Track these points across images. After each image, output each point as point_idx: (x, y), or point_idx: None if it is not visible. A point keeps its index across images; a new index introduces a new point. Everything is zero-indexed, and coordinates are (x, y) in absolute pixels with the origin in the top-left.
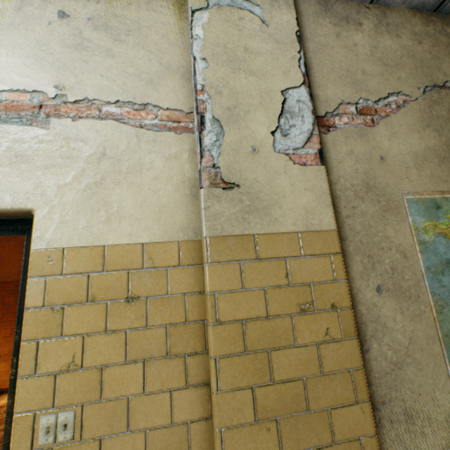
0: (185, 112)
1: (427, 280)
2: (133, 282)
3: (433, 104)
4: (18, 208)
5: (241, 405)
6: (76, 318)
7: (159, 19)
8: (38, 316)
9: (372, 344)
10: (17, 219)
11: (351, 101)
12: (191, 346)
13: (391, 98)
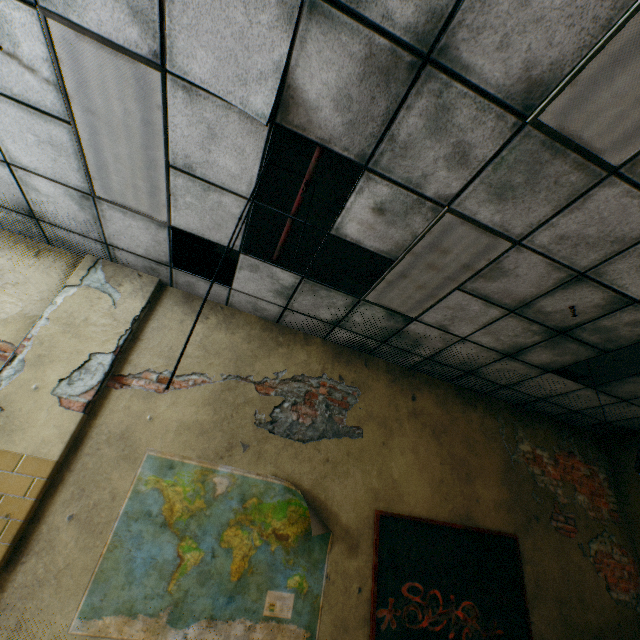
0: (16, 346)
1: (120, 521)
2: None
3: (227, 389)
4: None
5: None
6: None
7: (47, 280)
8: None
9: (32, 559)
10: None
11: (157, 370)
12: None
13: (193, 376)
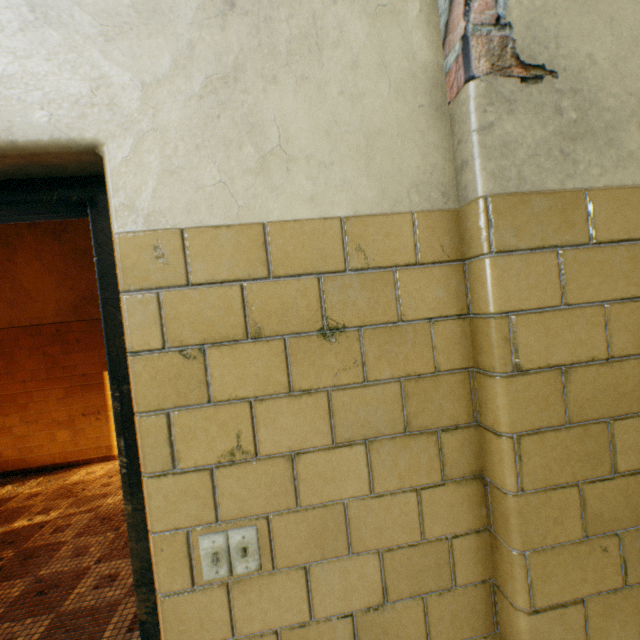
0: None
1: None
2: (331, 298)
3: None
4: (66, 140)
5: (559, 514)
6: (232, 370)
7: None
8: (157, 366)
9: None
10: (62, 178)
11: None
12: (447, 416)
13: None
